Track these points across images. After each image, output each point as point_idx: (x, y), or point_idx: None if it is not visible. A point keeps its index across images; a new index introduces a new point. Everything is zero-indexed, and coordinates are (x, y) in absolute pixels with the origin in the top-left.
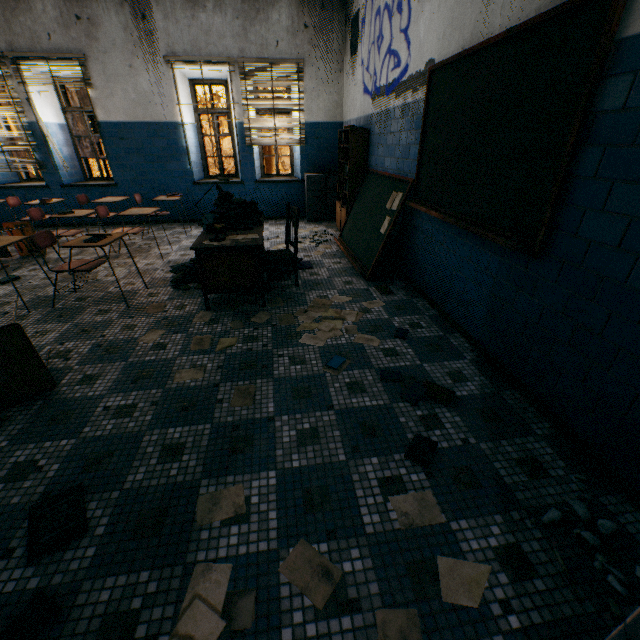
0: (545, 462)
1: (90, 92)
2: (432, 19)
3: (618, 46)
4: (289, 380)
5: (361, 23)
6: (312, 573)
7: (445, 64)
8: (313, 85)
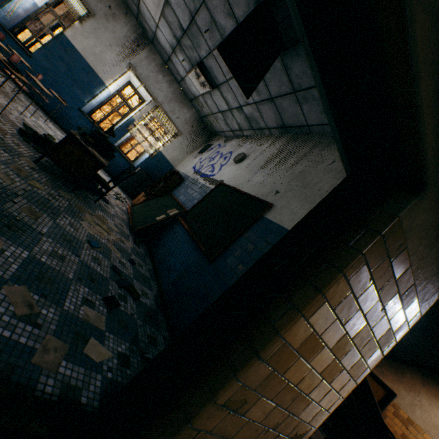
0: (158, 343)
1: (77, 23)
2: (231, 171)
3: (263, 217)
4: (64, 229)
5: (211, 148)
6: (23, 301)
7: (226, 185)
8: (177, 144)
